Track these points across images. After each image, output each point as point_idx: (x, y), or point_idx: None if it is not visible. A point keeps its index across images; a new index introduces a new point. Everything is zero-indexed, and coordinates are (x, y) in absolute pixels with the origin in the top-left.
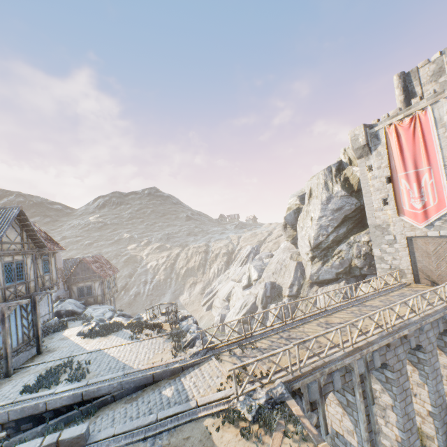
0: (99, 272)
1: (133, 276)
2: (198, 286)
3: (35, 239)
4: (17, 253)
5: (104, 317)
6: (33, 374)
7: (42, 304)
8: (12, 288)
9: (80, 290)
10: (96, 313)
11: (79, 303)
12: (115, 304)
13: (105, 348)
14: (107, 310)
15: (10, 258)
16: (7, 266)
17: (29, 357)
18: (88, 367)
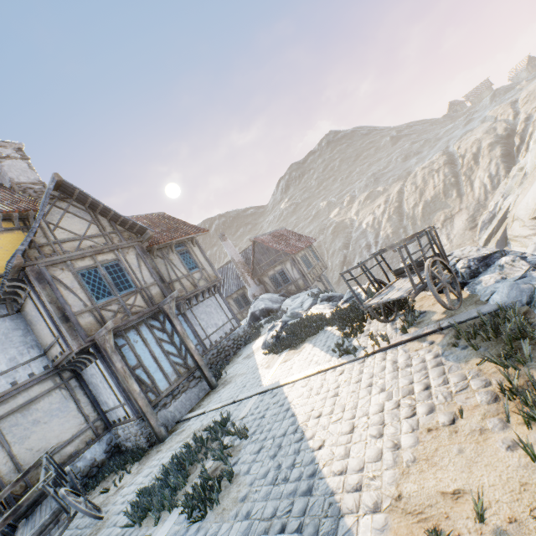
0: (282, 248)
1: (349, 246)
2: (456, 219)
3: (126, 224)
4: (98, 252)
5: (301, 309)
6: (179, 445)
7: (211, 312)
8: (114, 304)
9: (273, 280)
10: (294, 304)
11: (277, 296)
12: (330, 285)
13: (285, 383)
14: (305, 297)
15: (87, 262)
16: (87, 275)
17: (202, 396)
18: (240, 451)
